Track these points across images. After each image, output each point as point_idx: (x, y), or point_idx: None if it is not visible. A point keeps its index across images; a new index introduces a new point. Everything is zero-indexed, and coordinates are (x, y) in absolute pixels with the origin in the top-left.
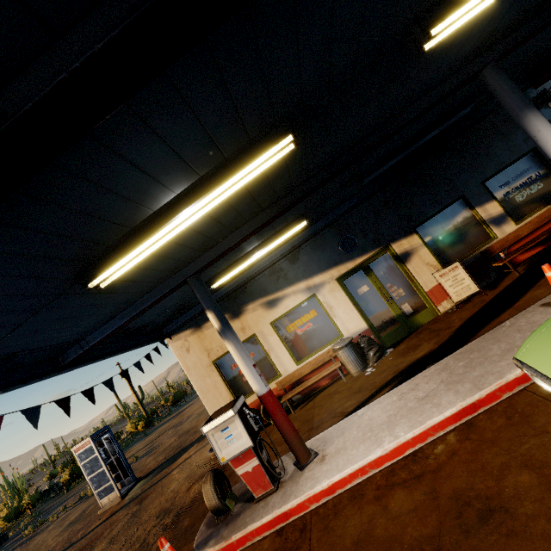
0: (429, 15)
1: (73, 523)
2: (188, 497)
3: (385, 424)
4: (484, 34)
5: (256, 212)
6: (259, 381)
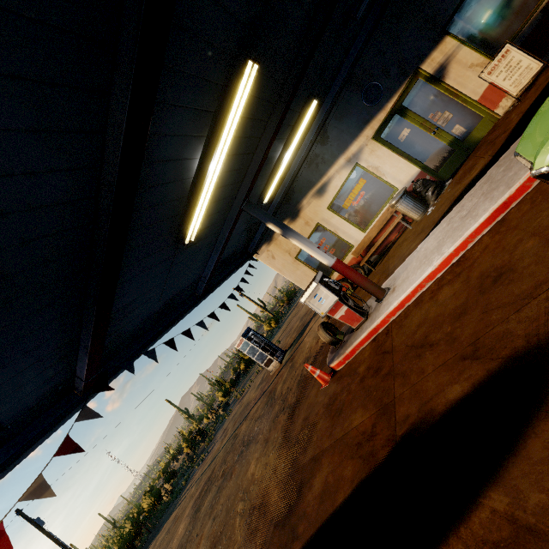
0: None
1: (260, 385)
2: (318, 346)
3: (435, 249)
4: None
5: (263, 126)
6: (326, 257)
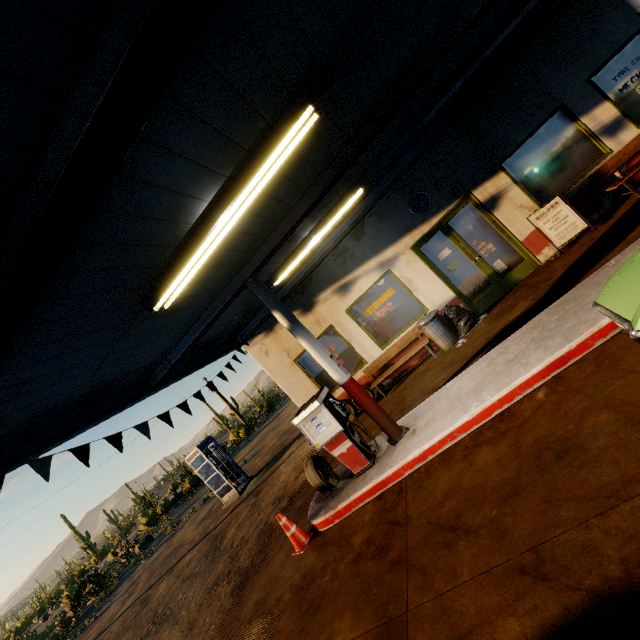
0: None
1: (204, 520)
2: (298, 484)
3: (472, 392)
4: None
5: (300, 194)
6: (339, 371)
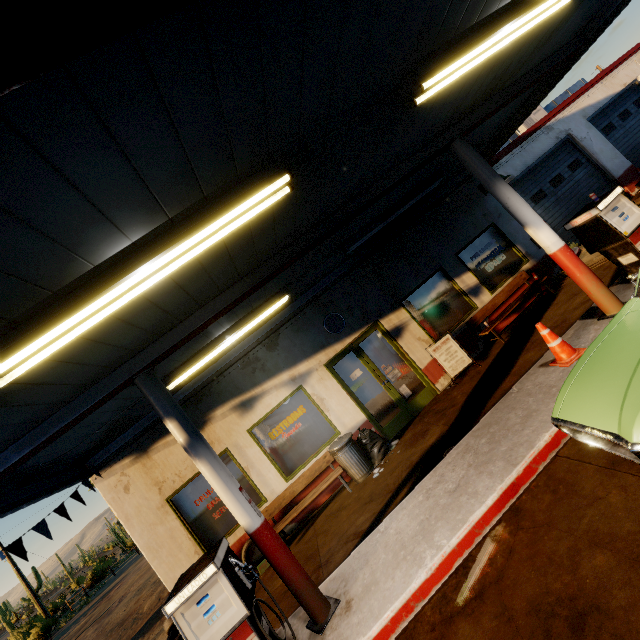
0: (419, 69)
1: None
2: None
3: (419, 535)
4: (453, 108)
5: (233, 280)
6: (249, 511)
